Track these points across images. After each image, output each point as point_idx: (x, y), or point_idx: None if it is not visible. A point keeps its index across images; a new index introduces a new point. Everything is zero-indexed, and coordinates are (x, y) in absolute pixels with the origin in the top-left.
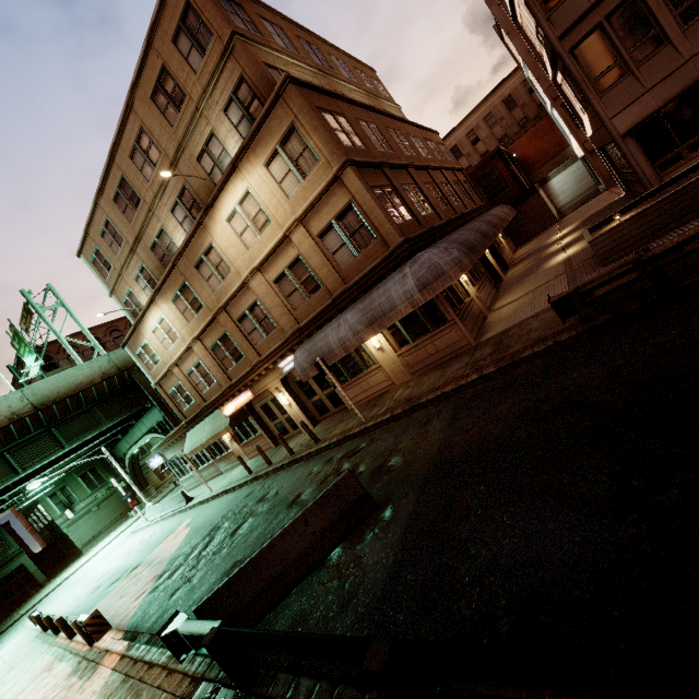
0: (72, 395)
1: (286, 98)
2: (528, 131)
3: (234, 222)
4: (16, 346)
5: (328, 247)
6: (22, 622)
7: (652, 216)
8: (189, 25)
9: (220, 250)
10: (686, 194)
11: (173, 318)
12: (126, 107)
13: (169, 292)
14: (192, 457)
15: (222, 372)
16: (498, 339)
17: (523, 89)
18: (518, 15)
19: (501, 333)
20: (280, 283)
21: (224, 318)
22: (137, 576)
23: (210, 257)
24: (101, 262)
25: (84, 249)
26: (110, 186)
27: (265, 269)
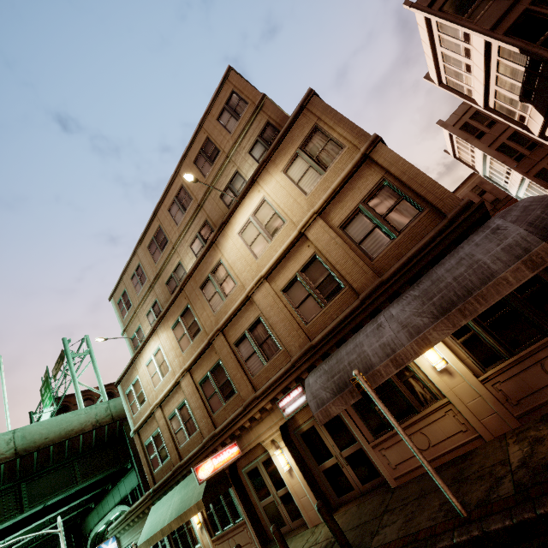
0: (58, 443)
1: (310, 108)
2: None
3: (245, 233)
4: (43, 392)
5: (352, 236)
6: None
7: None
8: (231, 104)
9: (227, 265)
10: None
11: (168, 347)
12: (174, 173)
13: (171, 318)
14: None
15: (206, 416)
16: None
17: (473, 194)
18: (490, 99)
19: None
20: (289, 291)
21: (220, 342)
22: None
23: (216, 274)
24: (124, 303)
25: (115, 293)
26: (148, 235)
27: (273, 277)
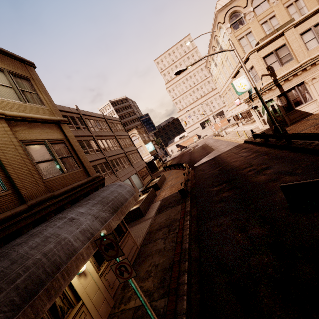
0: None
1: (28, 67)
2: None
3: None
4: None
5: (32, 154)
6: None
7: (146, 202)
8: None
9: None
10: (148, 198)
11: None
12: None
13: None
14: None
15: None
16: (153, 232)
17: None
18: None
19: (148, 234)
20: None
21: None
22: None
23: None
24: None
25: None
26: None
27: None
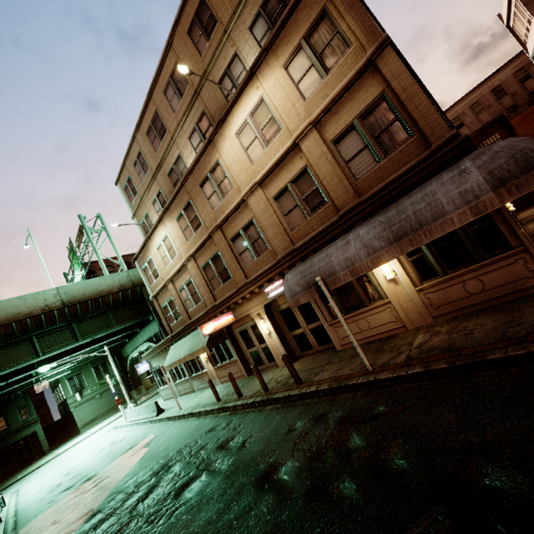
0: (93, 299)
1: None
2: (518, 115)
3: (242, 135)
4: (71, 258)
5: (343, 153)
6: (10, 489)
7: None
8: None
9: (224, 167)
10: None
11: (174, 236)
12: (166, 45)
13: (175, 211)
14: (172, 369)
15: (208, 292)
16: None
17: (515, 79)
18: None
19: None
20: (279, 199)
21: (218, 237)
22: (82, 494)
23: (214, 174)
24: (130, 189)
25: (121, 178)
26: (146, 121)
27: (267, 184)
